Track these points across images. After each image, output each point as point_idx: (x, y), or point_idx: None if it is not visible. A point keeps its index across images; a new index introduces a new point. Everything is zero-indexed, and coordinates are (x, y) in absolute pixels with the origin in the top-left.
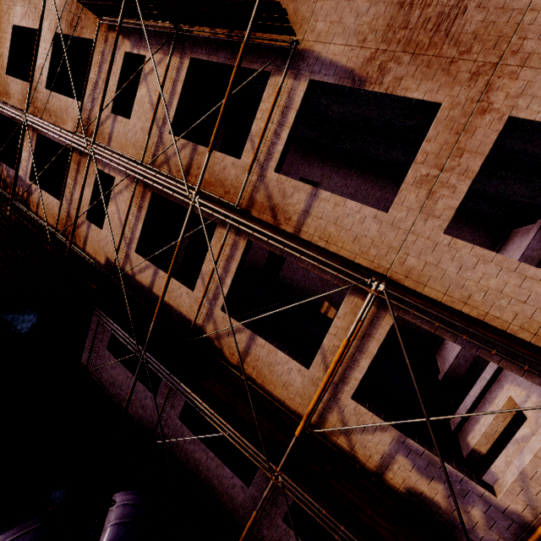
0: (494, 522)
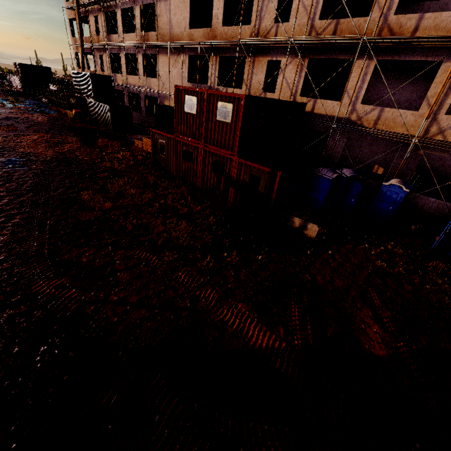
0: None
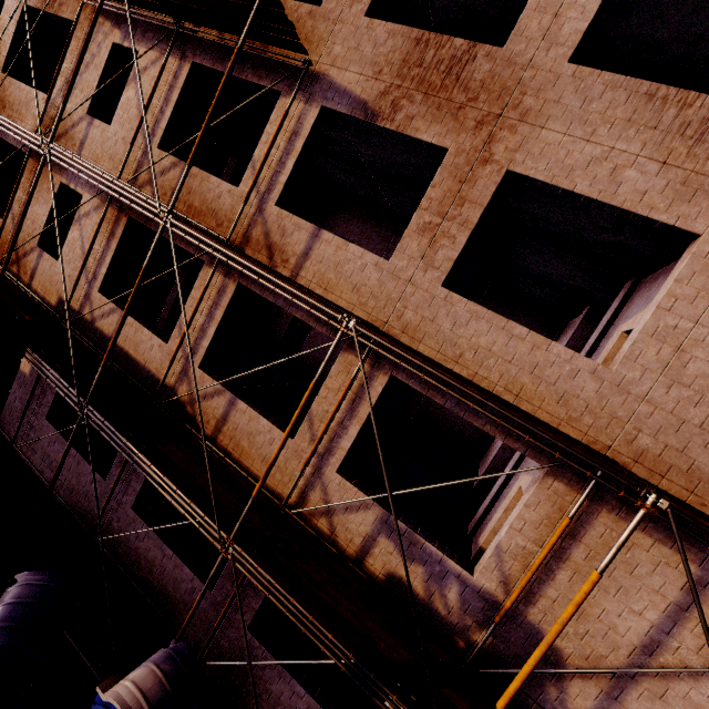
0: (469, 605)
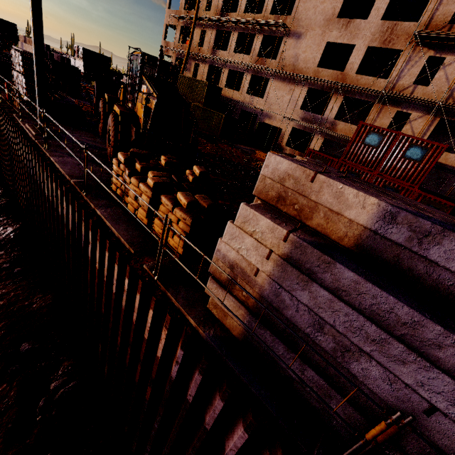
0: None
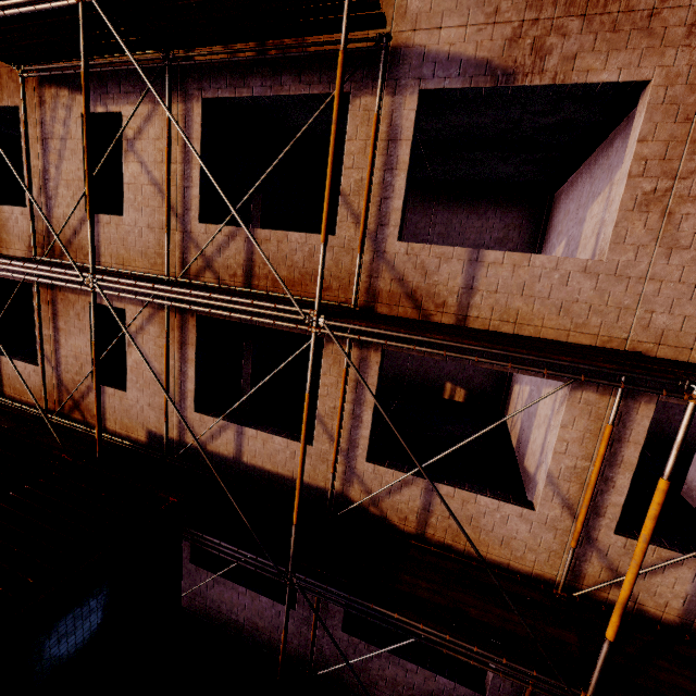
0: None
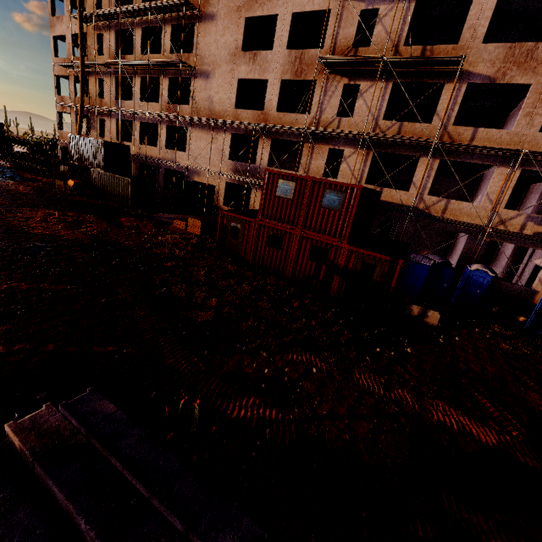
0: None
